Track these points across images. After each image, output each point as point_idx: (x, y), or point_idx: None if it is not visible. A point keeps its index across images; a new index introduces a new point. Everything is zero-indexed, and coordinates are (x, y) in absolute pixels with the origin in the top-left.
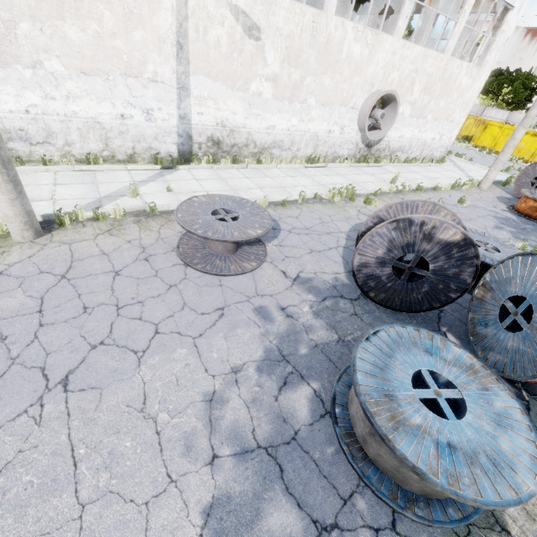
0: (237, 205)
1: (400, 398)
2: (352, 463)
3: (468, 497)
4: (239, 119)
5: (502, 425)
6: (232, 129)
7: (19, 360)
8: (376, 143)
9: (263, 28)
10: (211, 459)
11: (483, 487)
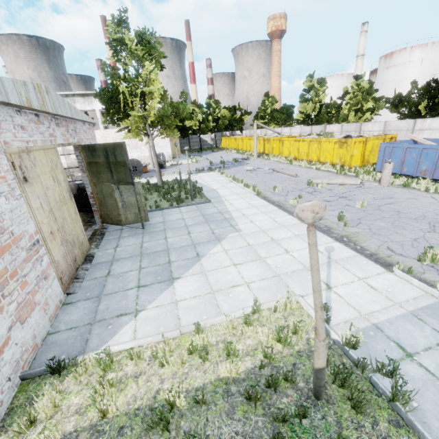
0: None
1: None
2: None
3: None
4: None
5: None
6: None
7: None
8: None
9: None
10: None
11: None
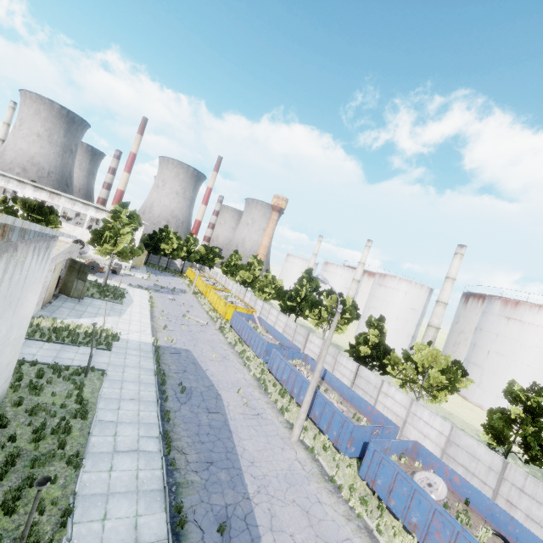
0: None
1: None
2: None
3: None
4: None
5: None
6: None
7: None
8: (84, 254)
9: None
10: None
11: None
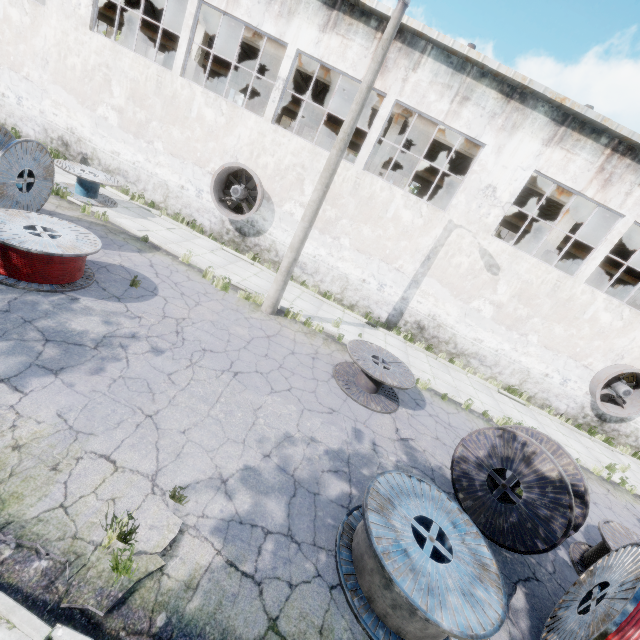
0: (396, 363)
1: (397, 509)
2: (338, 537)
3: (387, 568)
4: (450, 320)
5: (466, 597)
6: (440, 324)
7: (228, 353)
8: (614, 420)
9: (503, 269)
10: (266, 455)
11: (405, 580)
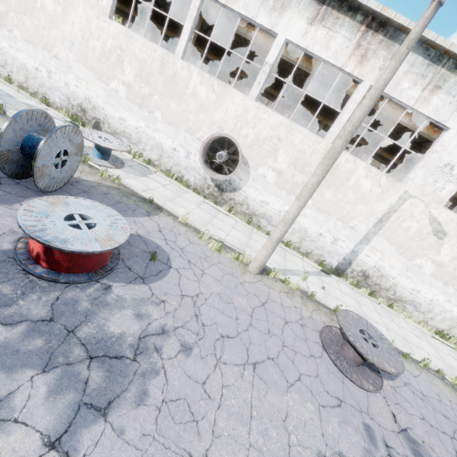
0: (378, 336)
1: None
2: None
3: None
4: (393, 272)
5: None
6: (383, 275)
7: (240, 335)
8: None
9: (448, 235)
10: None
11: None
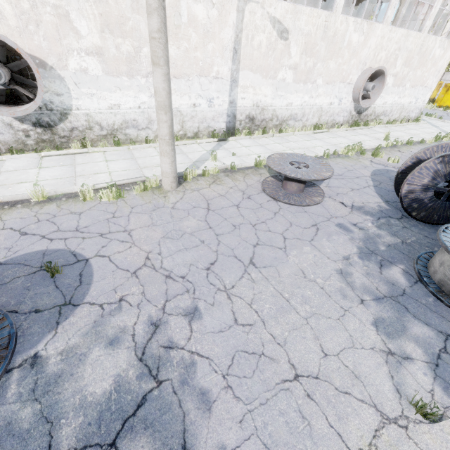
0: (301, 158)
1: None
2: (449, 305)
3: None
4: (268, 100)
5: None
6: (263, 108)
7: (219, 252)
8: (365, 109)
9: (290, 31)
10: (361, 301)
11: None
